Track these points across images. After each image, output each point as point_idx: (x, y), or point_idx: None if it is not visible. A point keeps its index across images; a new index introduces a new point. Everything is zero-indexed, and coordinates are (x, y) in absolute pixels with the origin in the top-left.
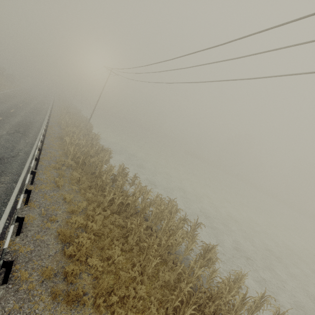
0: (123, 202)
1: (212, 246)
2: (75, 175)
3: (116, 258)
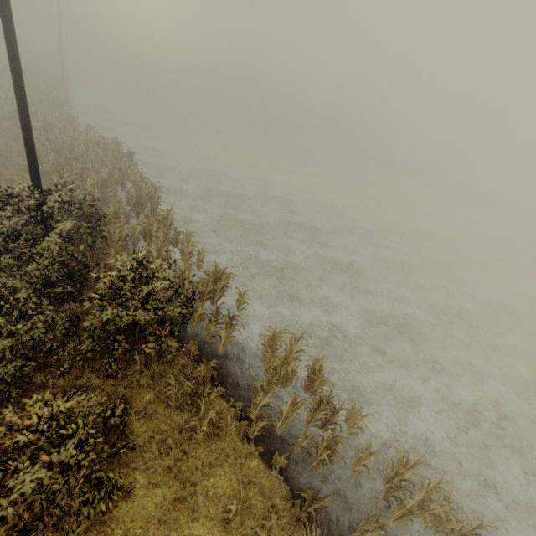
0: (49, 140)
1: (133, 165)
2: (5, 125)
3: (19, 161)
